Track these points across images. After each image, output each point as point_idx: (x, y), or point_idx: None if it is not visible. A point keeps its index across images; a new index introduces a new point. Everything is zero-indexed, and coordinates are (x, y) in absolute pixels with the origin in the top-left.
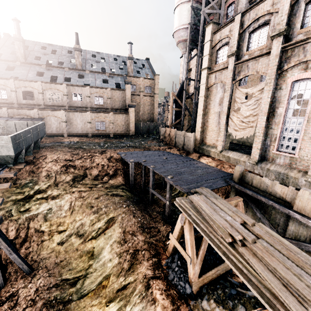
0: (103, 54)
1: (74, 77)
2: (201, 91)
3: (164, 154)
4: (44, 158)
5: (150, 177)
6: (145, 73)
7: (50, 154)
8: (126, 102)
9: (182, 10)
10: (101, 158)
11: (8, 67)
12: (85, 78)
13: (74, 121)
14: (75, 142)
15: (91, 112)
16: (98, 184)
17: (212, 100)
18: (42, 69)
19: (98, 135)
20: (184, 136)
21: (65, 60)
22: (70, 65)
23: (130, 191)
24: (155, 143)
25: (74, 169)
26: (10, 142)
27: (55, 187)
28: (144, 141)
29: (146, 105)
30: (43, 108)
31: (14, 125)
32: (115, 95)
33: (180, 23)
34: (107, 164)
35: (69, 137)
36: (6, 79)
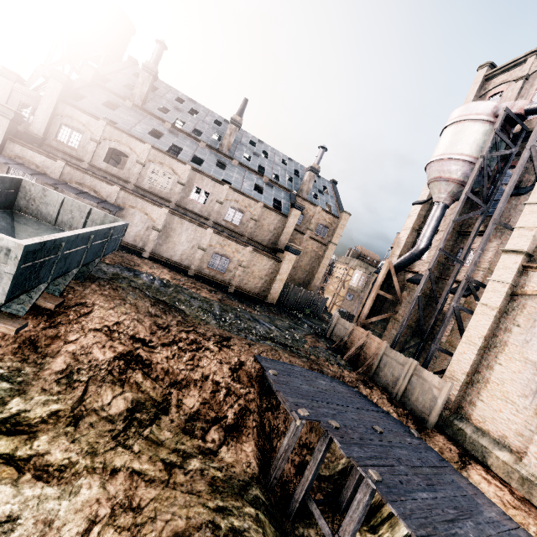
0: (268, 146)
1: (210, 161)
2: (492, 293)
3: (362, 403)
4: (85, 312)
5: (356, 506)
6: (325, 202)
7: (104, 306)
8: (280, 237)
9: (469, 131)
10: (217, 359)
11: (108, 103)
12: (228, 170)
13: (175, 235)
14: (163, 281)
15: (216, 231)
16: (191, 456)
17: (520, 326)
18: (162, 127)
19: (206, 278)
20: (414, 373)
21: (206, 130)
22: (211, 141)
23: (271, 513)
24: (326, 351)
25: (143, 376)
26: (16, 260)
27: (68, 429)
28: (296, 332)
29: (306, 255)
30: (132, 190)
31: (59, 204)
32: (266, 219)
33: (455, 149)
34: (226, 384)
35: (153, 265)
36: (94, 117)
